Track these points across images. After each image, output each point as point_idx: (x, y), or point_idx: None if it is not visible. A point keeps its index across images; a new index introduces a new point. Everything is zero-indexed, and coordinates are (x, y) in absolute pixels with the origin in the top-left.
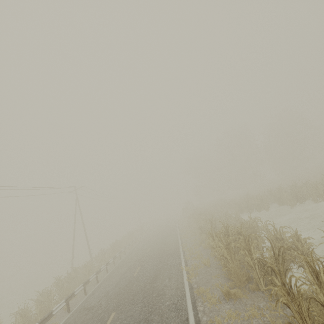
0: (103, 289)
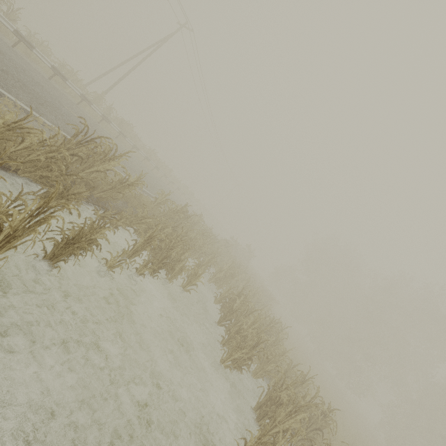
0: None
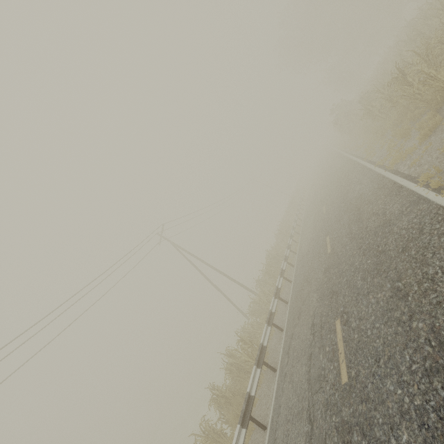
0: (285, 438)
